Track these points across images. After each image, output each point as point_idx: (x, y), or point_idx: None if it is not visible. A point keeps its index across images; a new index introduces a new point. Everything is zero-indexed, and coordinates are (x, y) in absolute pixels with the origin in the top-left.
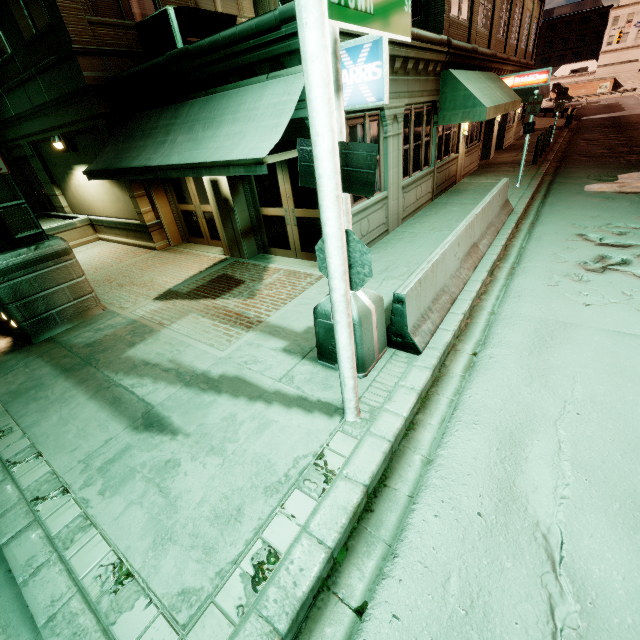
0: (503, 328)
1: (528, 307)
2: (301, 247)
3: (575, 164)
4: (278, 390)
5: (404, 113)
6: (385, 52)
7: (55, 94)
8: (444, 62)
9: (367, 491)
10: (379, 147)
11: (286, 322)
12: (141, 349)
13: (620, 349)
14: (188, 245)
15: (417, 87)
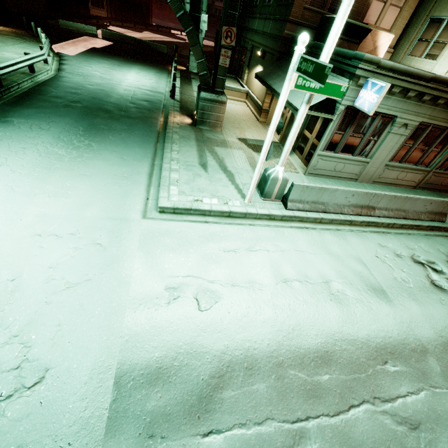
0: (329, 232)
1: (352, 238)
2: (306, 157)
3: None
4: (238, 184)
5: (419, 126)
6: (383, 93)
7: (272, 32)
8: None
9: (230, 213)
10: (381, 135)
11: None
12: (219, 149)
13: (354, 265)
14: None
15: (443, 115)
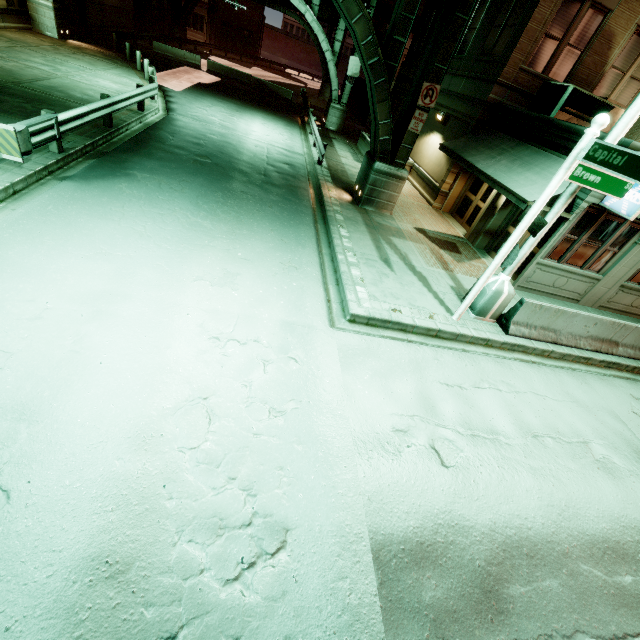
0: (565, 371)
1: (596, 383)
2: None
3: None
4: (436, 292)
5: None
6: None
7: (465, 92)
8: None
9: (438, 331)
10: (624, 245)
11: (463, 281)
12: (396, 240)
13: (610, 422)
14: (450, 216)
15: None
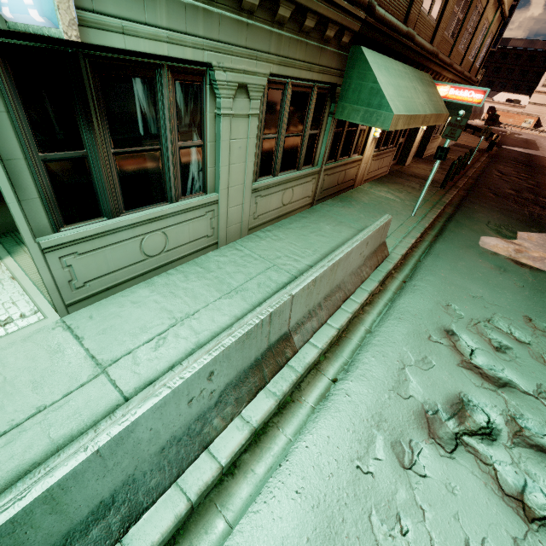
0: None
1: None
2: None
3: (481, 200)
4: None
5: (271, 86)
6: None
7: None
8: (357, 33)
9: None
10: (204, 127)
11: None
12: None
13: None
14: None
15: (300, 53)
